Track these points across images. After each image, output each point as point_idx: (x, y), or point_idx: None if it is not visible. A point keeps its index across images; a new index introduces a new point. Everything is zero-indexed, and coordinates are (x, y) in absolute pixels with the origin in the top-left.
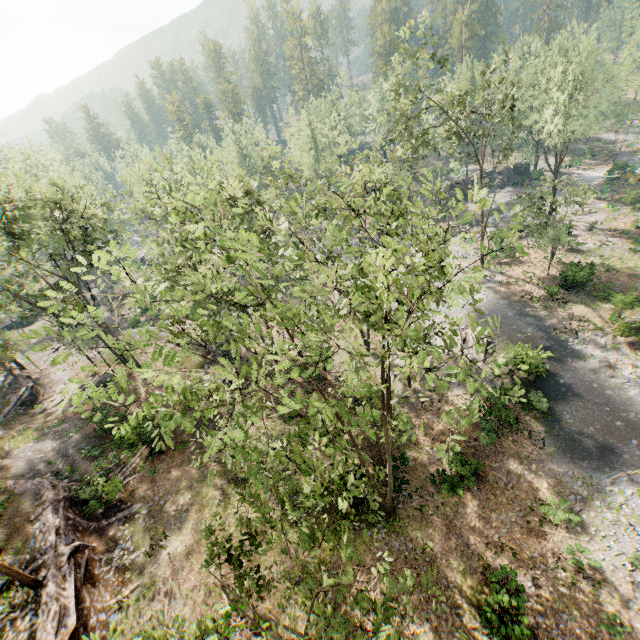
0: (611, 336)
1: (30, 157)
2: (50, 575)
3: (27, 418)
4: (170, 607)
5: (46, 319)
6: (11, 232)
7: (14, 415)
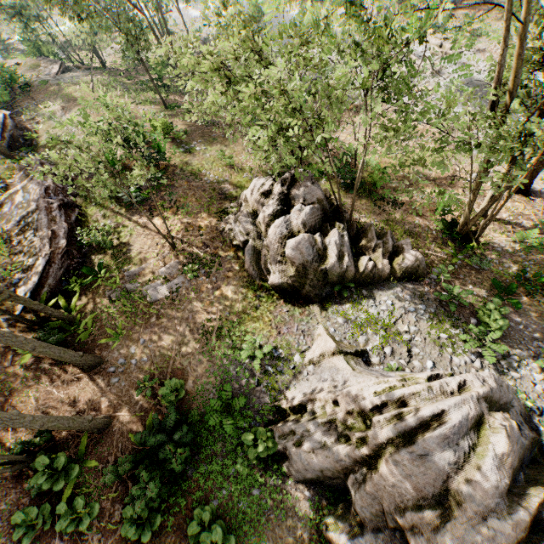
0: None
1: None
2: None
3: None
4: (67, 113)
5: None
6: None
7: None
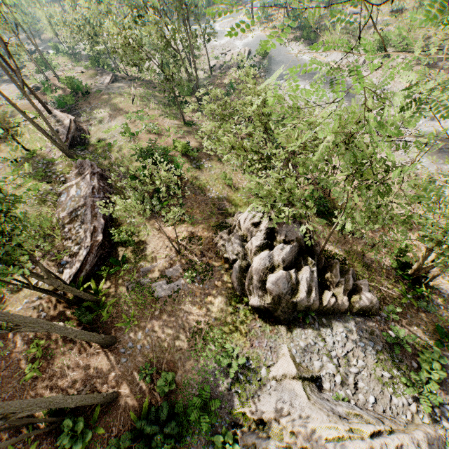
0: (302, 41)
1: None
2: (55, 111)
3: None
4: (113, 120)
5: None
6: None
7: None
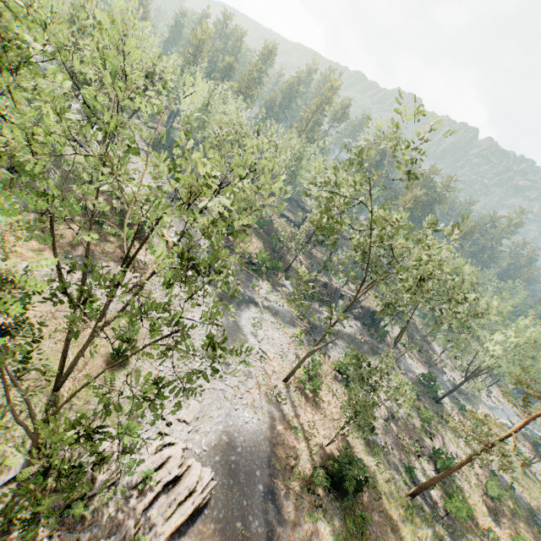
0: None
1: None
2: None
3: None
4: None
5: None
6: None
7: None
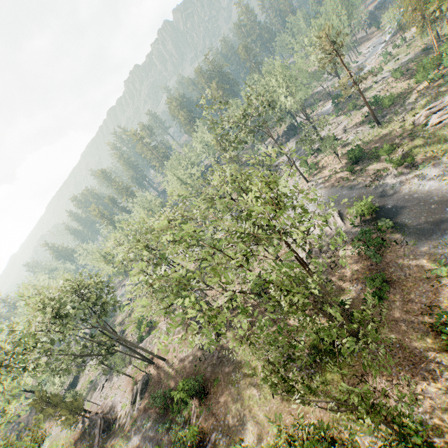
0: (394, 170)
1: (34, 284)
2: None
3: (111, 437)
4: None
5: (83, 377)
6: (61, 315)
7: (102, 441)
